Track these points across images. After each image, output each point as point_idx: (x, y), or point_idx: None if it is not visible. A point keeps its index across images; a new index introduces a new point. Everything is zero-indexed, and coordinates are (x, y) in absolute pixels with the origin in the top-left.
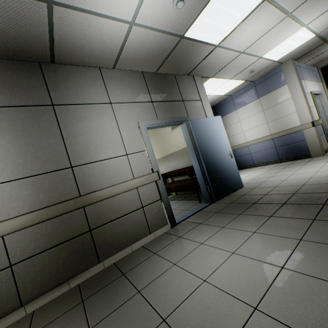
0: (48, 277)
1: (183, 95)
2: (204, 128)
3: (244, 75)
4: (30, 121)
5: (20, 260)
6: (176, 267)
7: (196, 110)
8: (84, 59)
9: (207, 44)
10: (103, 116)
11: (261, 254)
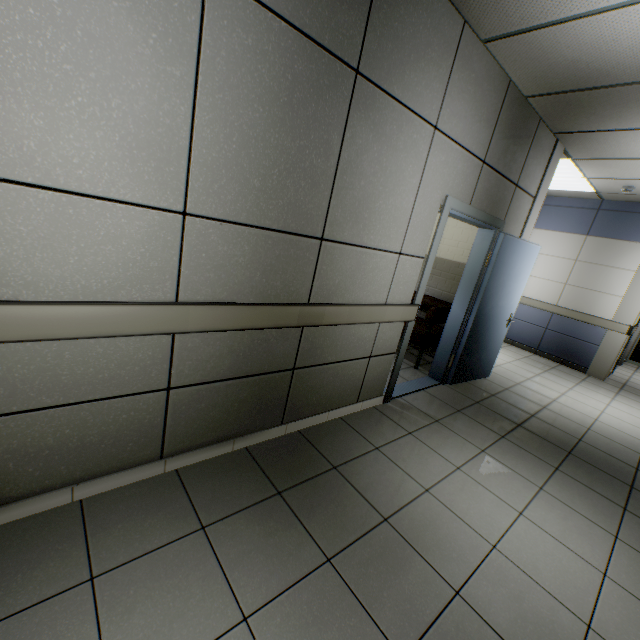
0: (211, 424)
1: (523, 173)
2: (510, 259)
3: (611, 185)
4: (306, 91)
5: (184, 384)
6: (432, 498)
7: (518, 214)
8: None
9: None
10: (411, 151)
11: (565, 536)
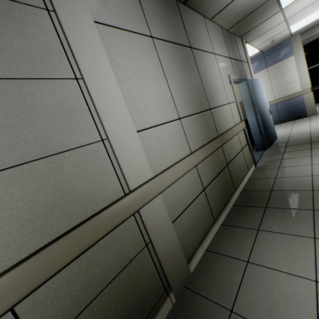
0: (219, 200)
1: (240, 56)
2: (256, 87)
3: (265, 44)
4: (184, 61)
5: (206, 185)
6: (317, 176)
7: (247, 71)
8: (205, 3)
9: (278, 6)
10: (213, 65)
11: None
